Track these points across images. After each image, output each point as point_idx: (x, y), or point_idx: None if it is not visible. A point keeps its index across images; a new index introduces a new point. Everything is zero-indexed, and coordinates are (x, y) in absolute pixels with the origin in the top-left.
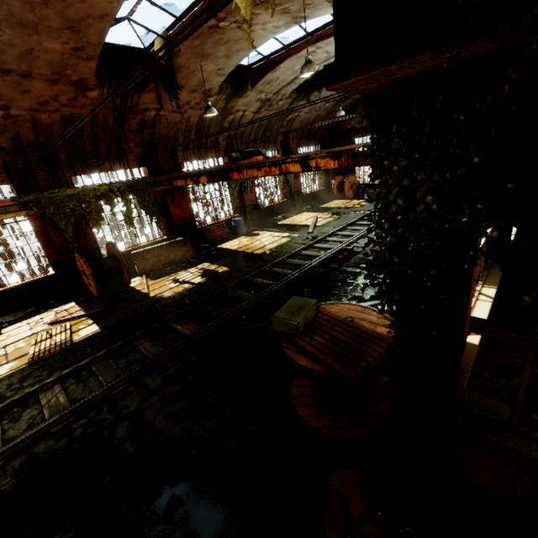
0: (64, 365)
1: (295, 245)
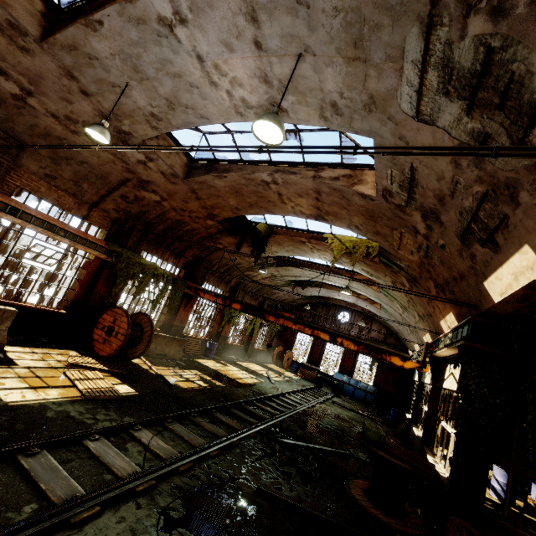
0: (129, 413)
1: (269, 389)
